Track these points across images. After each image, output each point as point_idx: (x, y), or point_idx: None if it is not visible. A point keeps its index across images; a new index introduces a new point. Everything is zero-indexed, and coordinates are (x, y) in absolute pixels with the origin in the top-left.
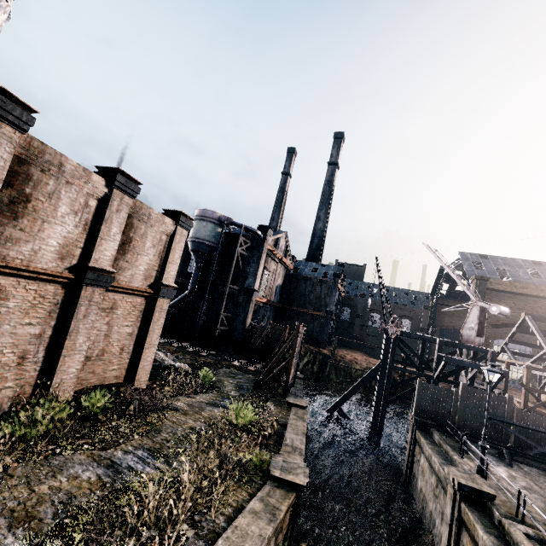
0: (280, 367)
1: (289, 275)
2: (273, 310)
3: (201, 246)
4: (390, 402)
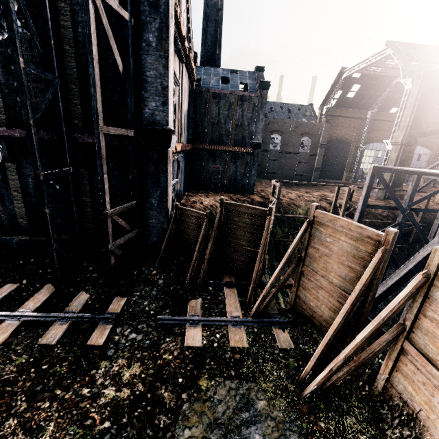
0: None
1: (193, 91)
2: (183, 158)
3: None
4: None
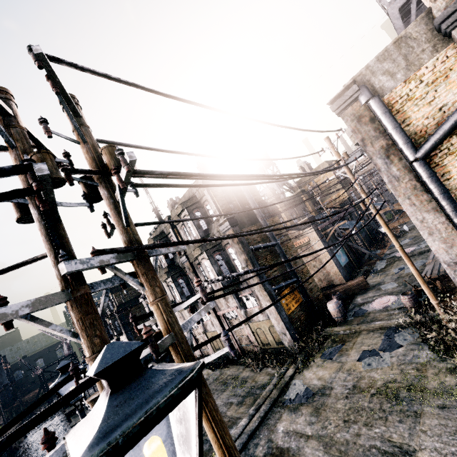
0: None
1: None
2: None
3: None
4: None
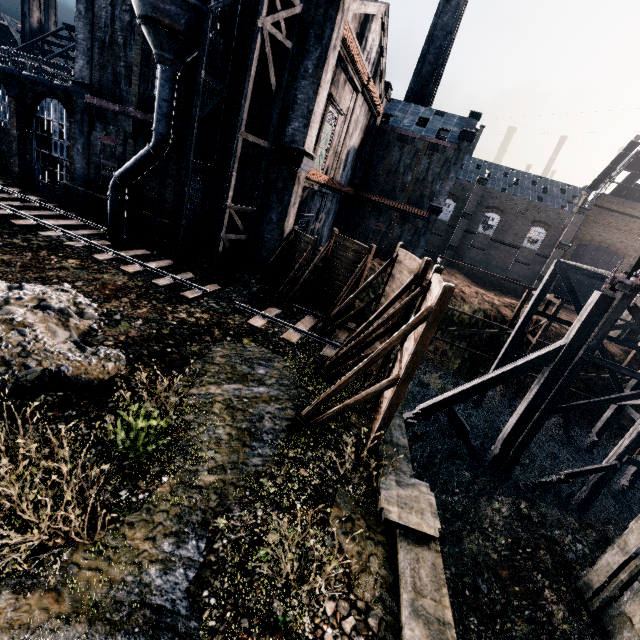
0: (365, 395)
1: (374, 128)
2: (337, 200)
3: (162, 1)
4: (553, 412)
